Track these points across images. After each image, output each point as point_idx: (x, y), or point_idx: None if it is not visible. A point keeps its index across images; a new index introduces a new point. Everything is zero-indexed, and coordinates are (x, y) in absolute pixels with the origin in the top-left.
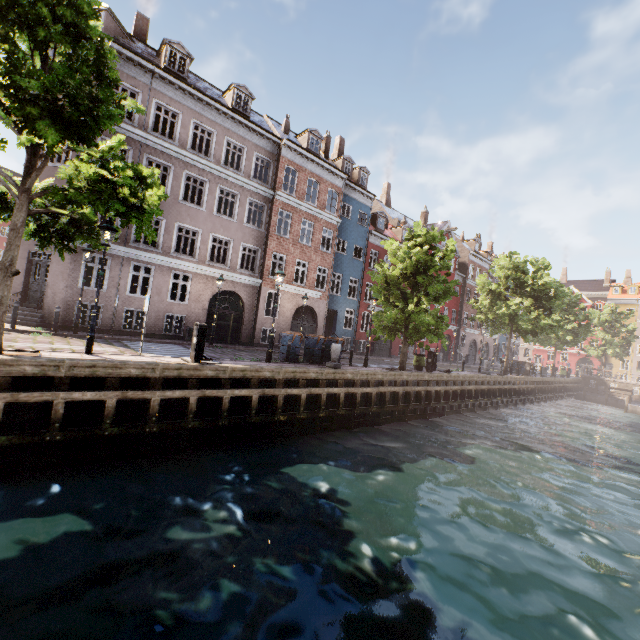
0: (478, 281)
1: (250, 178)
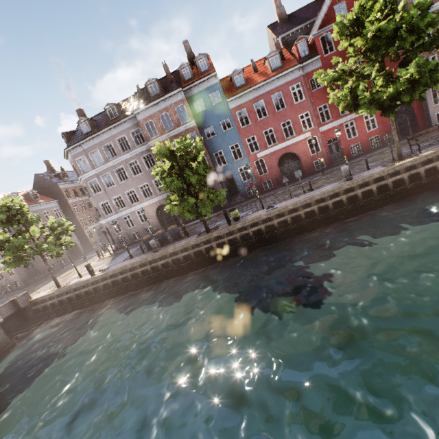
0: (318, 81)
1: (135, 147)
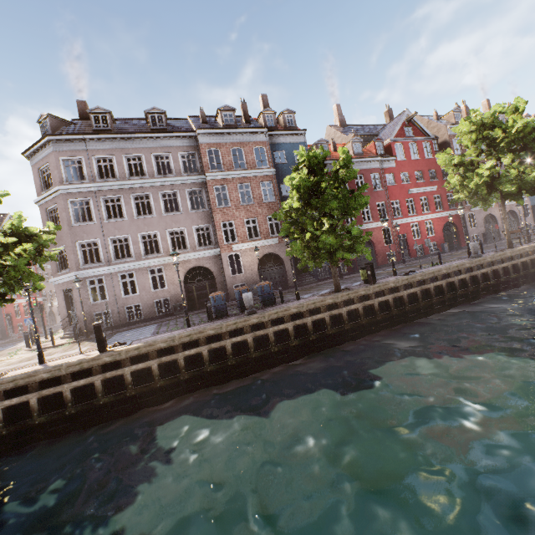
0: (438, 161)
1: (182, 175)
